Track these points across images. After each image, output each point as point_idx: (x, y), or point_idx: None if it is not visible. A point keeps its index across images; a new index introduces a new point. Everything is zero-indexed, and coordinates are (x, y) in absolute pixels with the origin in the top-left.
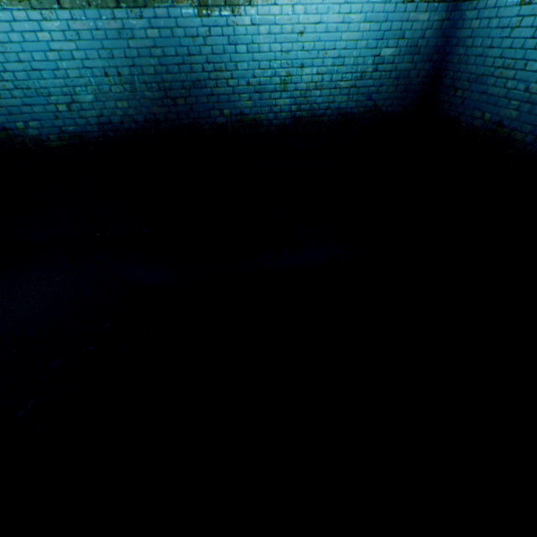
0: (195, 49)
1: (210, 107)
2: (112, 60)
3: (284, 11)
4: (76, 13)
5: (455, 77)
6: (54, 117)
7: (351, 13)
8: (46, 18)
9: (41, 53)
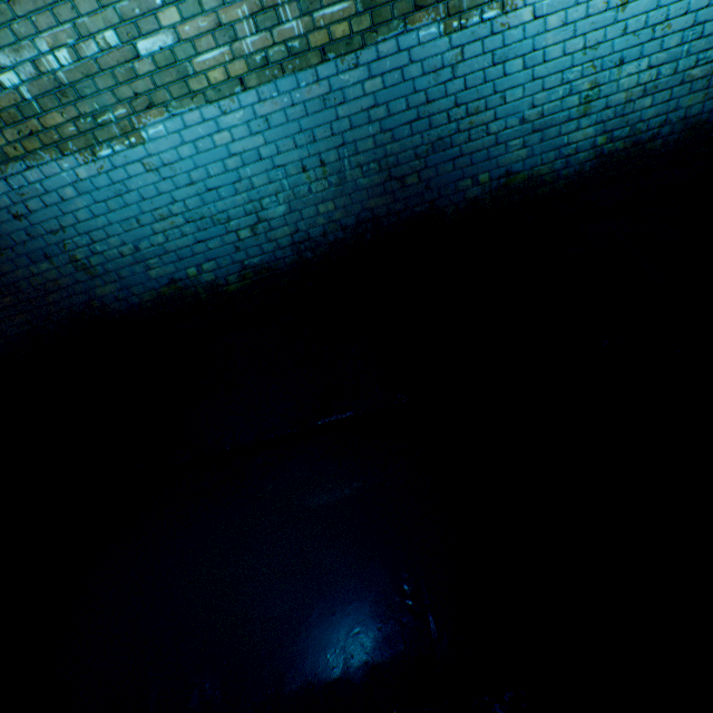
0: (436, 91)
1: (456, 177)
2: (313, 145)
3: None
4: (265, 90)
5: None
6: (234, 249)
7: None
8: (225, 110)
9: (218, 163)
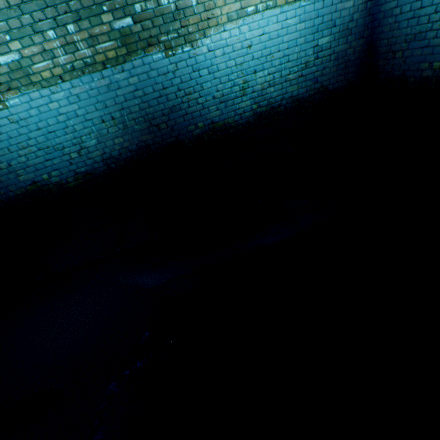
0: (167, 83)
1: (186, 124)
2: (106, 109)
3: (232, 34)
4: (75, 82)
5: (390, 43)
6: (69, 163)
7: (287, 19)
8: (54, 91)
9: (53, 118)
